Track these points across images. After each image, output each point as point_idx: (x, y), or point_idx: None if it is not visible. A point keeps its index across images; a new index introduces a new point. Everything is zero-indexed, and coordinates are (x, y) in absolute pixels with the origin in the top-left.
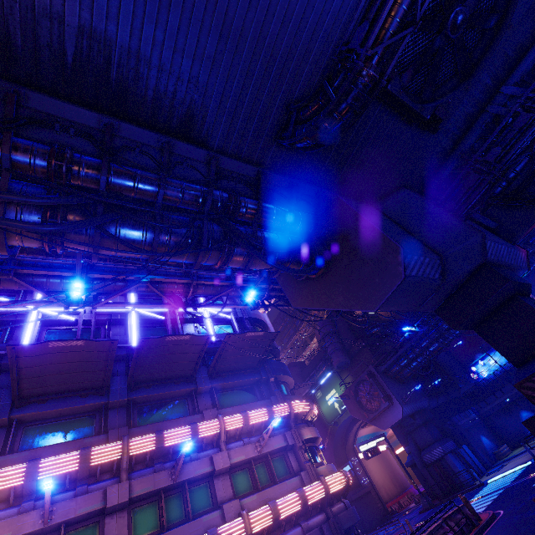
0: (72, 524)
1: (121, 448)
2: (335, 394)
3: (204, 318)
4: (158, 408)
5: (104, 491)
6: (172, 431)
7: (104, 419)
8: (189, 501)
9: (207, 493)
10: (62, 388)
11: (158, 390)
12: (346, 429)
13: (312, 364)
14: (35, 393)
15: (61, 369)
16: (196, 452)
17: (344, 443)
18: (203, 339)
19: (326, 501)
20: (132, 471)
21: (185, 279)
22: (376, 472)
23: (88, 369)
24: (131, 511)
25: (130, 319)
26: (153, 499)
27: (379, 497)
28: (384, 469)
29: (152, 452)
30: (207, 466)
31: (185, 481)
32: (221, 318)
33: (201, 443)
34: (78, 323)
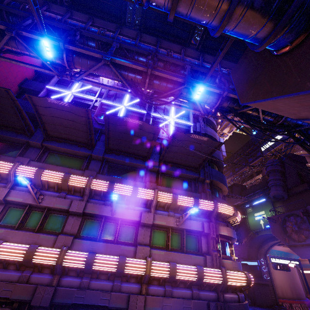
0: (53, 210)
1: (86, 182)
2: (263, 215)
3: (169, 124)
4: (121, 169)
5: (71, 201)
6: (120, 185)
7: (88, 163)
8: (117, 231)
9: (133, 233)
10: (68, 137)
11: (122, 159)
12: (264, 240)
13: (251, 189)
14: (55, 135)
15: (63, 123)
16: (133, 205)
17: (259, 247)
18: (153, 129)
19: (220, 288)
20: (92, 198)
21: (141, 66)
22: (278, 276)
23: (78, 128)
24: (85, 219)
25: (120, 111)
26: (98, 219)
27: (274, 292)
28: (287, 278)
29: (105, 192)
30: (136, 217)
31: (120, 218)
32: (183, 128)
33: (138, 201)
34: (90, 106)
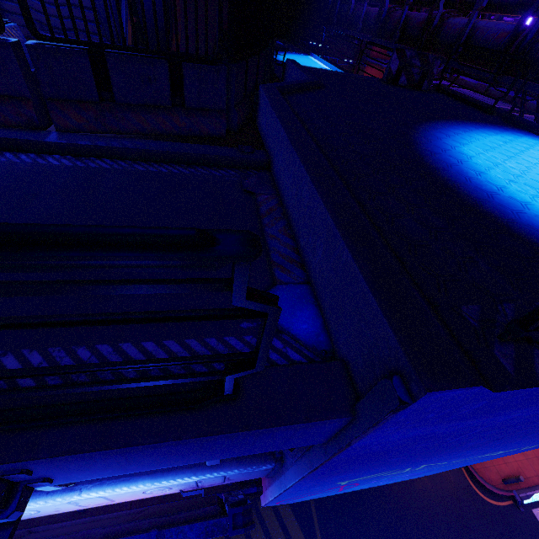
0: None
1: None
2: None
3: None
4: None
5: None
6: None
7: None
8: None
9: None
10: None
11: None
12: None
13: None
14: None
15: None
16: None
17: None
18: None
19: None
20: None
21: None
22: None
23: None
24: None
25: None
26: None
27: None
28: None
29: None
30: None
31: None
32: None
33: None
34: None
